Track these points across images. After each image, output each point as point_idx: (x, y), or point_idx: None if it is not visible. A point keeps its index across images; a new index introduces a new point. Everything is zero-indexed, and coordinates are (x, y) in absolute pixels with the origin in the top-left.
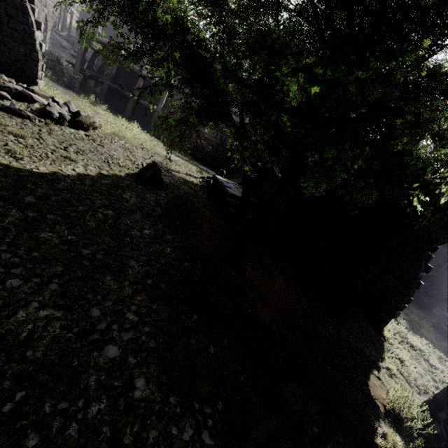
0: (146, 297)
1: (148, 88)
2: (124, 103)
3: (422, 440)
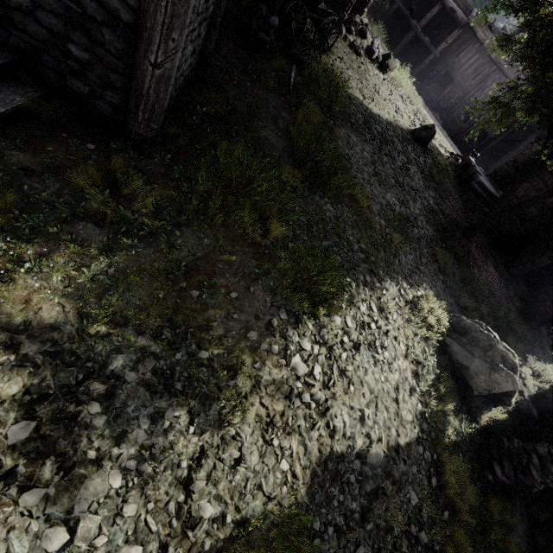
0: (424, 220)
1: (437, 17)
2: (400, 31)
3: (547, 387)
